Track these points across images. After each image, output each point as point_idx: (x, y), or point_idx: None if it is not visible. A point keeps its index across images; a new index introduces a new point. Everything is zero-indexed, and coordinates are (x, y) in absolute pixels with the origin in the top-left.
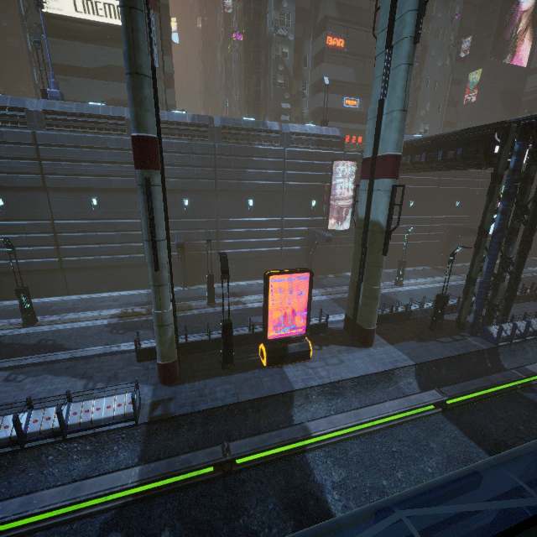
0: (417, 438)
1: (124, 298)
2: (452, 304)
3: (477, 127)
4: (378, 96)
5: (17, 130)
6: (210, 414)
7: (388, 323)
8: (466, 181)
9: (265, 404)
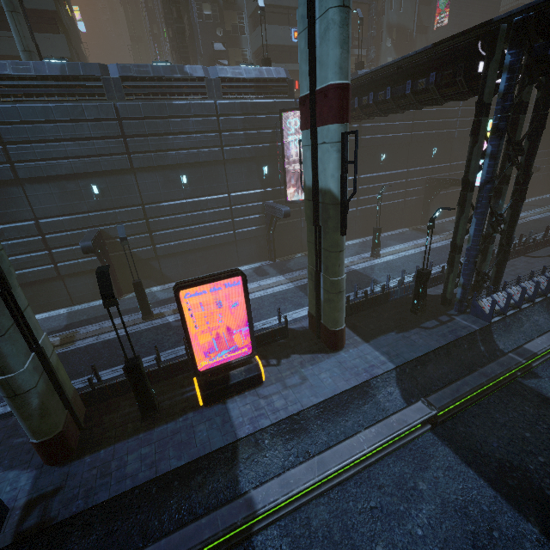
0: (402, 478)
1: None
2: (436, 276)
3: (454, 37)
4: None
5: None
6: (113, 504)
7: (363, 311)
8: (442, 123)
9: (197, 468)
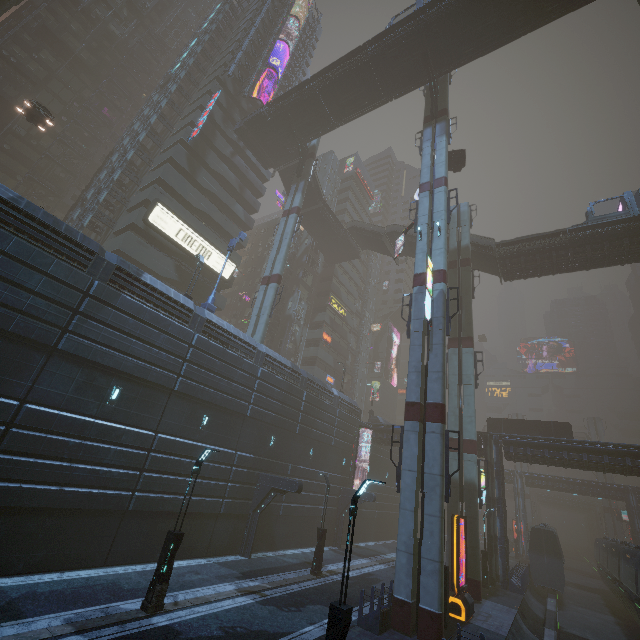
0: None
1: (201, 569)
2: None
3: None
4: (456, 405)
5: (183, 326)
6: None
7: None
8: None
9: None
